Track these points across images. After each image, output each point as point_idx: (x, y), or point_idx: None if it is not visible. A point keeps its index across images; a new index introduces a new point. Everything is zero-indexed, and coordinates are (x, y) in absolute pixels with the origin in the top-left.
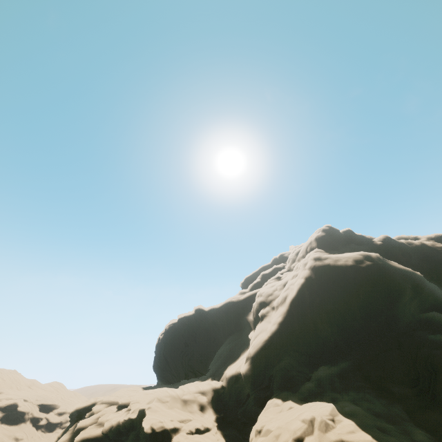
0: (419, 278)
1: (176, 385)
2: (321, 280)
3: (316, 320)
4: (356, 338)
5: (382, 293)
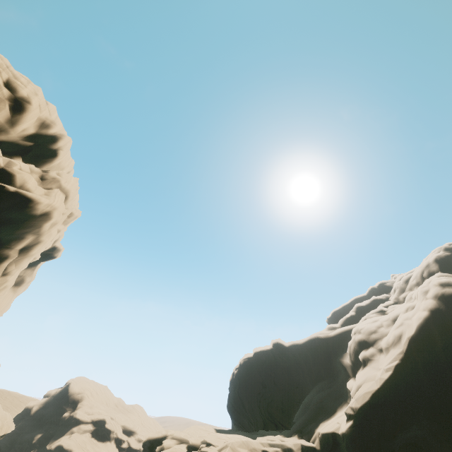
0: None
1: (253, 434)
2: None
3: None
4: None
5: None
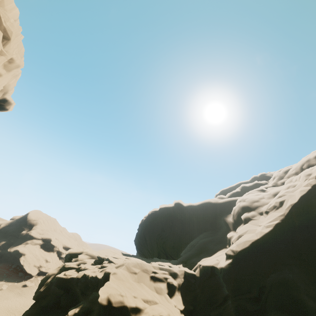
0: None
1: (149, 260)
2: None
3: None
4: None
5: None
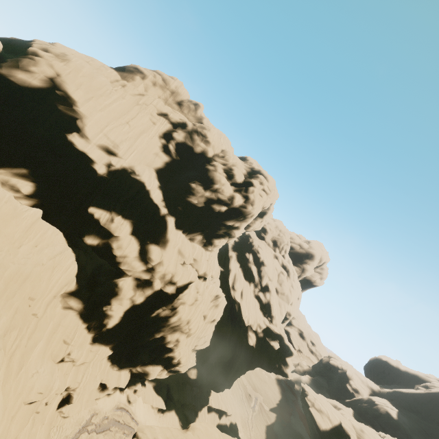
0: None
1: None
2: None
3: (435, 407)
4: None
5: None
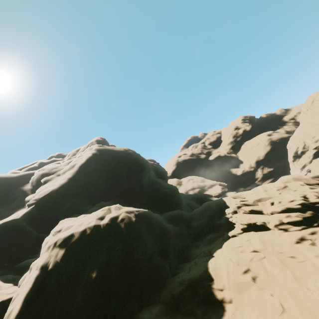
0: (150, 165)
1: None
2: (104, 156)
3: (97, 179)
4: (121, 188)
5: (138, 165)
